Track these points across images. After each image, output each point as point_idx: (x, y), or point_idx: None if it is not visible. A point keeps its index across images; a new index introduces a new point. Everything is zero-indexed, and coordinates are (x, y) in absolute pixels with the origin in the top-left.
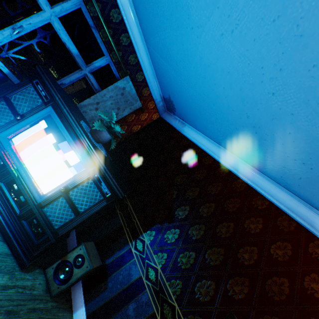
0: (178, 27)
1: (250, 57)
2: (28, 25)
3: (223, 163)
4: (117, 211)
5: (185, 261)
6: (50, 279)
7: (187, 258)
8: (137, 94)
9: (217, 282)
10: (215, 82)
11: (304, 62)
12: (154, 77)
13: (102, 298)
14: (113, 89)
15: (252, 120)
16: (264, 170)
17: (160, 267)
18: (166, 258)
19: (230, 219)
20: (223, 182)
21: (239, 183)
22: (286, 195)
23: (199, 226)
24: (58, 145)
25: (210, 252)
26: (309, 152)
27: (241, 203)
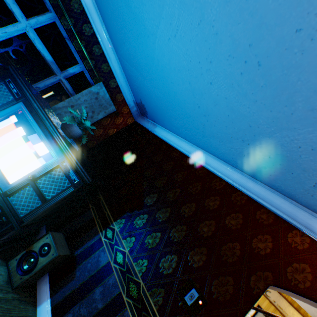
0: (138, 36)
1: (190, 55)
2: (4, 33)
3: (188, 155)
4: (89, 205)
5: (152, 241)
6: (13, 271)
7: (154, 238)
8: (111, 100)
9: (180, 255)
10: (172, 81)
11: (223, 53)
12: (126, 84)
13: (69, 288)
14: (87, 93)
15: (203, 110)
16: (220, 155)
17: (128, 250)
18: (134, 241)
19: (193, 200)
20: (187, 170)
21: (201, 169)
22: (238, 174)
23: (166, 209)
24: (27, 137)
25: (174, 231)
26: (244, 129)
27: (202, 185)
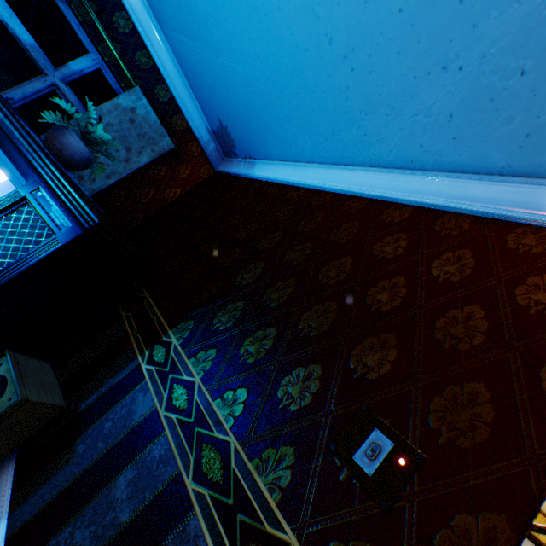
0: None
1: None
2: None
3: (323, 186)
4: (122, 313)
5: (255, 348)
6: None
7: (260, 341)
8: (164, 127)
9: (327, 362)
10: (265, 10)
11: None
12: (188, 93)
13: (56, 485)
14: (112, 110)
15: (339, 43)
16: (392, 155)
17: (200, 376)
18: (215, 357)
19: (344, 253)
20: (325, 211)
21: (355, 202)
22: (441, 181)
23: (284, 282)
24: None
25: (307, 316)
26: (444, 25)
27: (362, 225)
